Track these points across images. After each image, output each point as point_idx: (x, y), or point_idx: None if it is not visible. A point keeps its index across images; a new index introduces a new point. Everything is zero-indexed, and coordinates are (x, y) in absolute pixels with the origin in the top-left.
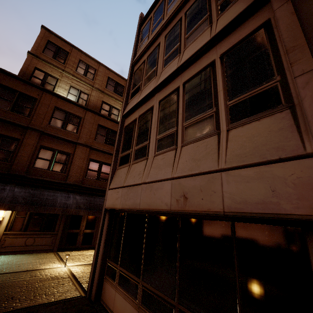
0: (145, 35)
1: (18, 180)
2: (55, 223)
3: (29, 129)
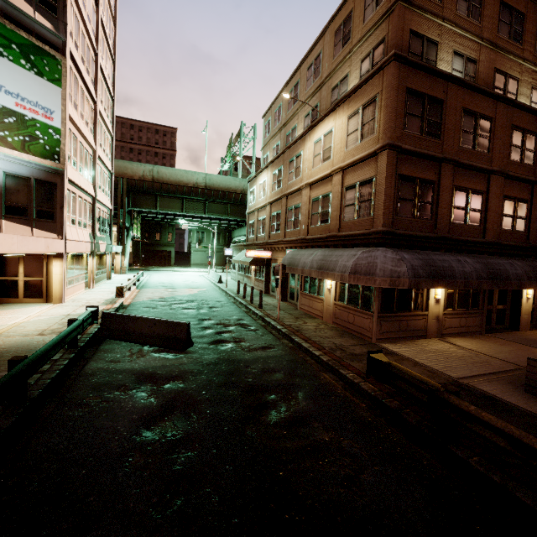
0: None
1: (447, 245)
2: (478, 299)
3: (444, 162)
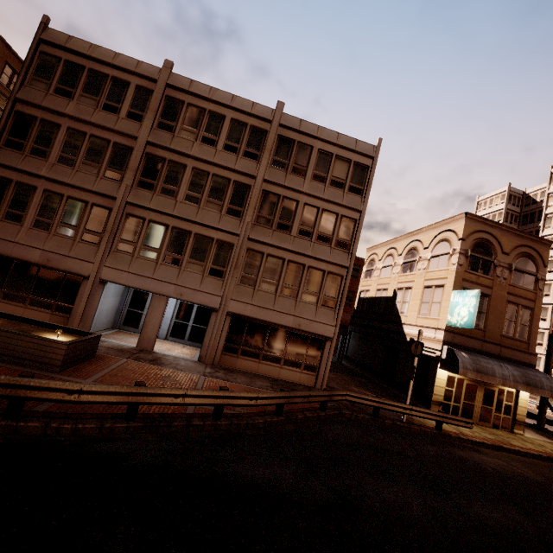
0: (46, 78)
1: None
2: None
3: None
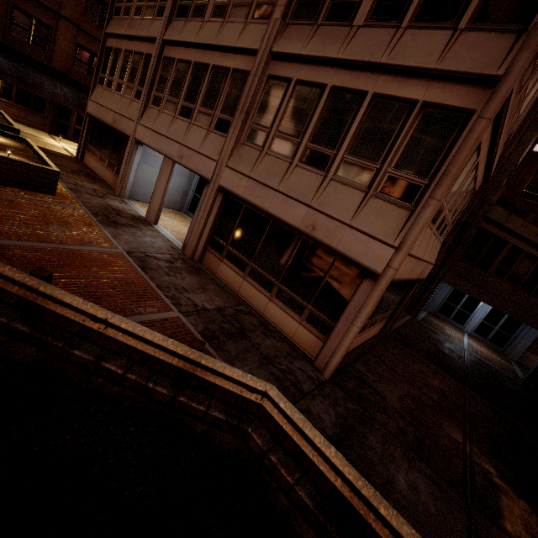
0: None
1: None
2: (45, 107)
3: None
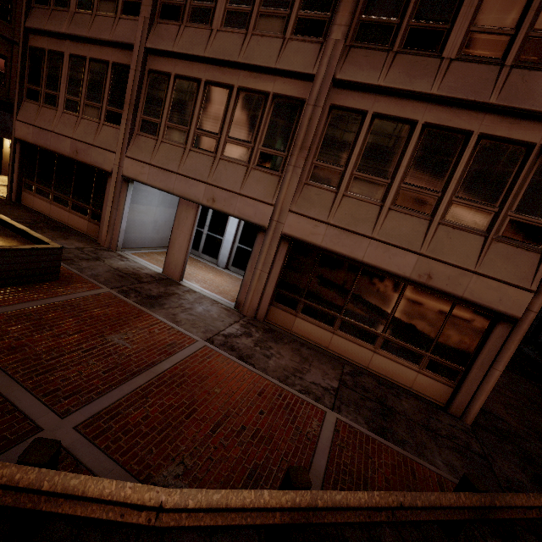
0: None
1: None
2: None
3: None
